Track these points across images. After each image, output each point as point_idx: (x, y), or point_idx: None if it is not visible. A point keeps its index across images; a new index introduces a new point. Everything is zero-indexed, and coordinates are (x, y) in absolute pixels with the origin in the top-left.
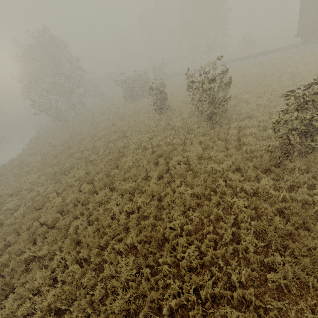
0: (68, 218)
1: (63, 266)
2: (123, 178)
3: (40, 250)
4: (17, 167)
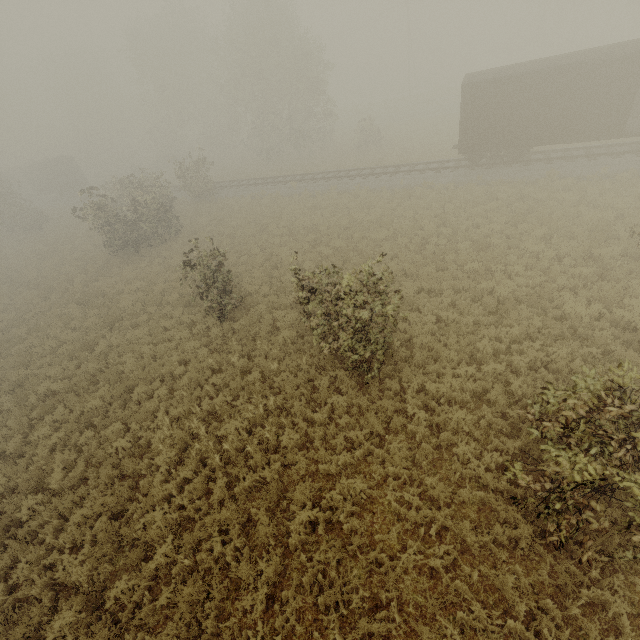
0: None
1: None
2: (153, 606)
3: None
4: None
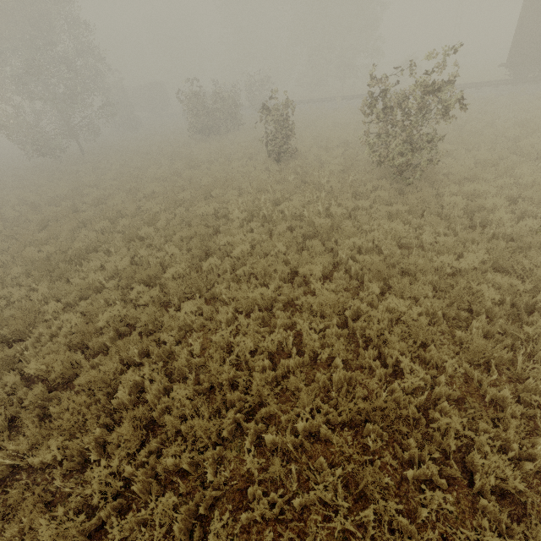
0: (111, 365)
1: (114, 493)
2: (232, 278)
3: (34, 450)
4: None
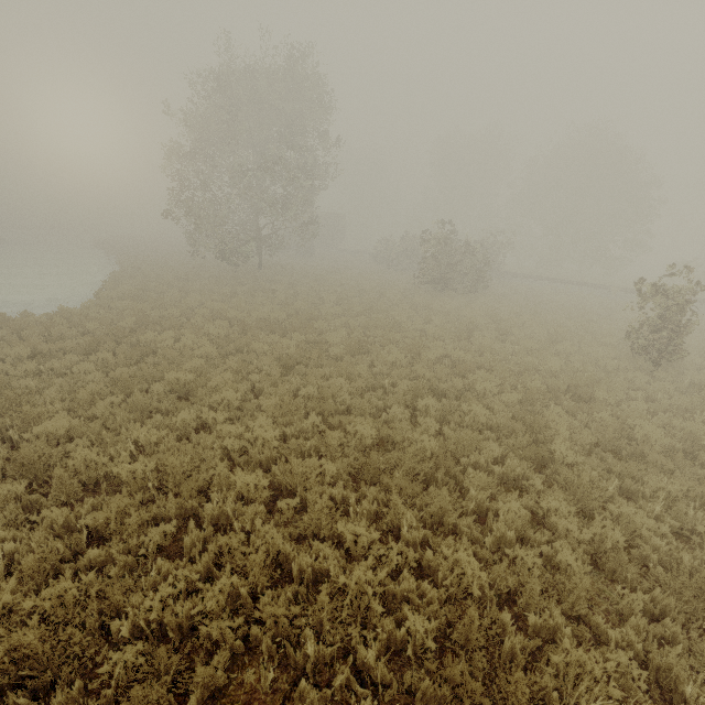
0: None
1: None
2: None
3: None
4: (106, 347)
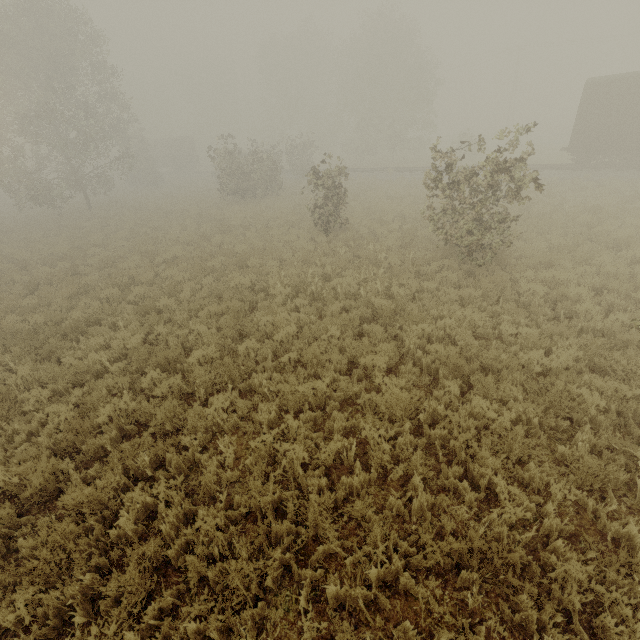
0: (112, 479)
1: None
2: (274, 366)
3: None
4: None
